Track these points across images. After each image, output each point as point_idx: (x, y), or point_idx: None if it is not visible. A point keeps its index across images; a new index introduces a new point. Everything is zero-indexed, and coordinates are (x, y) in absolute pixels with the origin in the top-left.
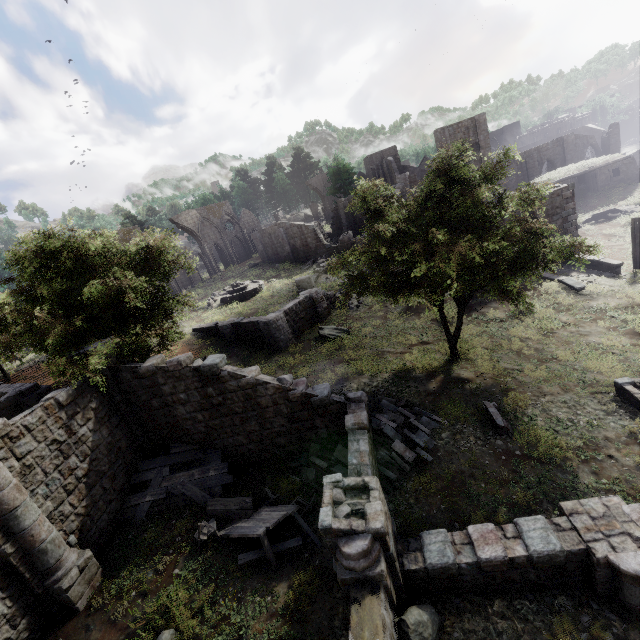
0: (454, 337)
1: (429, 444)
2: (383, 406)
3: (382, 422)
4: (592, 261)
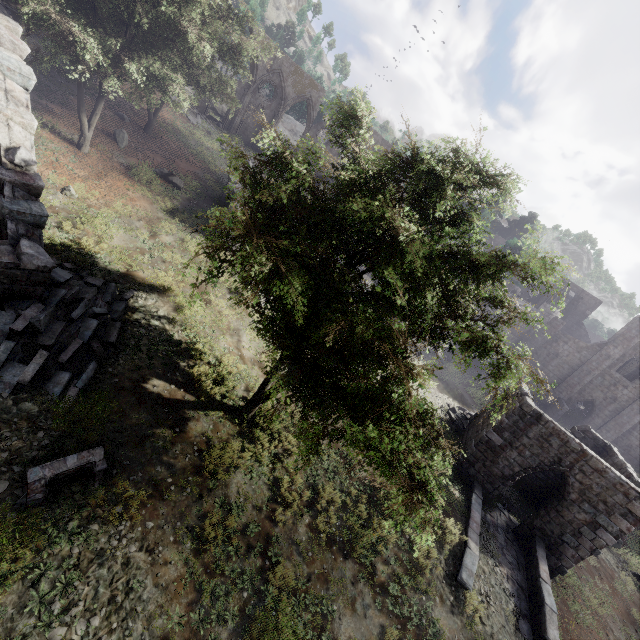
0: (259, 396)
1: (0, 385)
2: (84, 322)
3: (23, 311)
4: (540, 593)
